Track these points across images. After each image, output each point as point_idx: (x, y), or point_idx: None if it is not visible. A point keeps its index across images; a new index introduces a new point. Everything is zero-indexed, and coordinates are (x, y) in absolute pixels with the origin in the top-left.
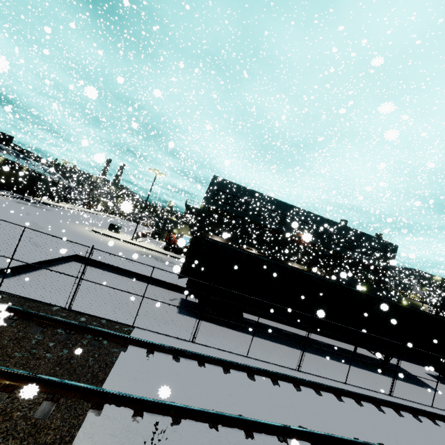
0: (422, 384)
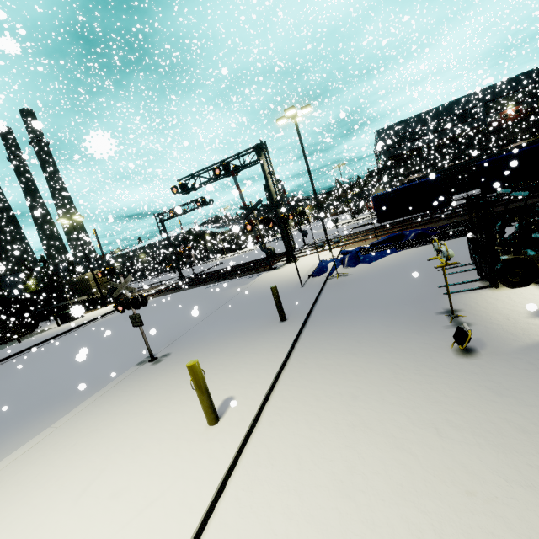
0: None
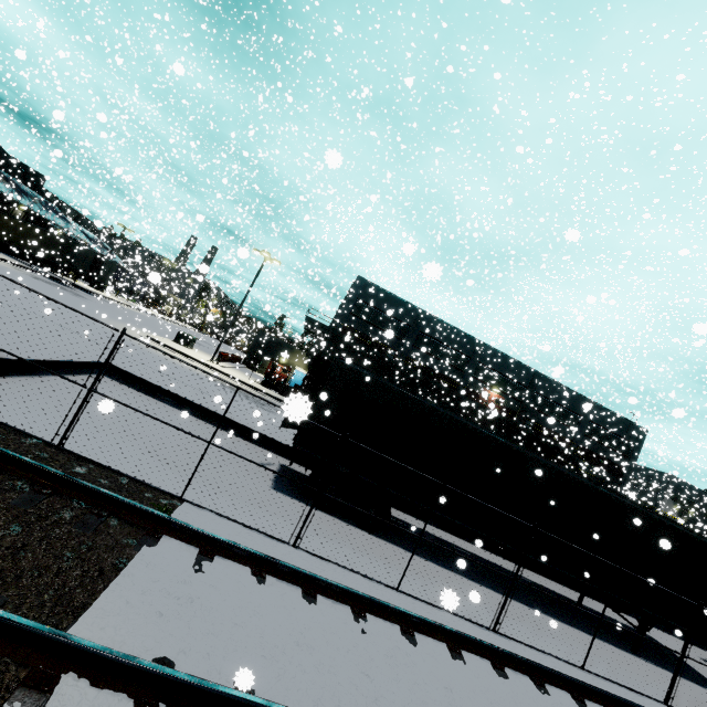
0: (703, 682)
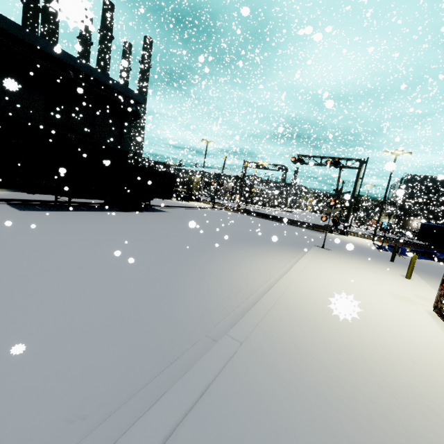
0: None
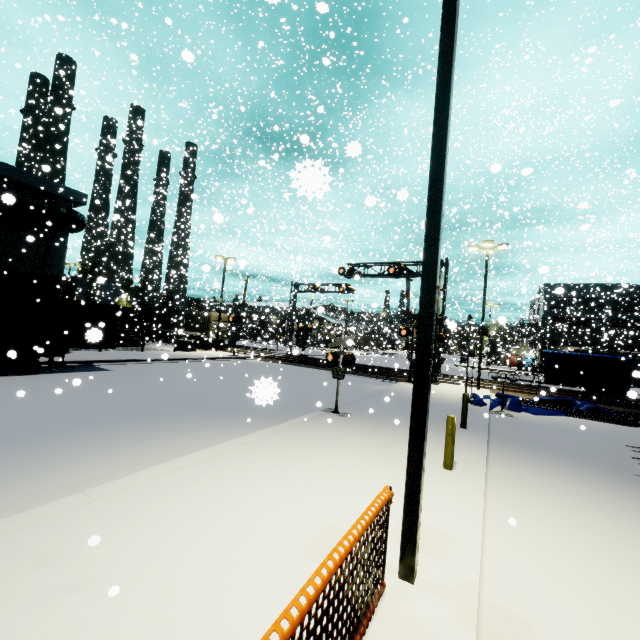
0: None
